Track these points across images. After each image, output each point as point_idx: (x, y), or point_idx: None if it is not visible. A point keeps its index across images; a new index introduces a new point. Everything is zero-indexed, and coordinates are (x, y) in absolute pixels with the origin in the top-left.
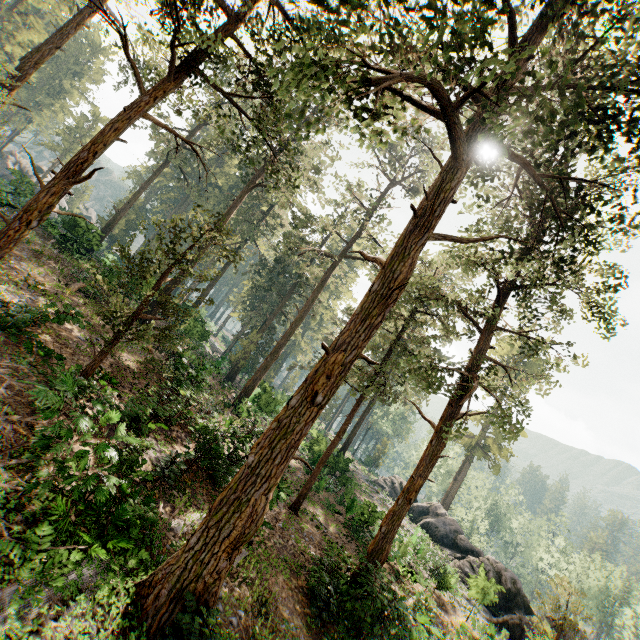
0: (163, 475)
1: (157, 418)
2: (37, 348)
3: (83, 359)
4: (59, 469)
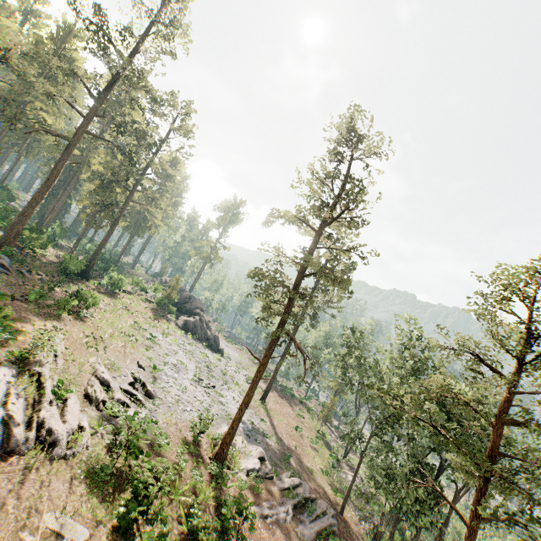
0: None
1: None
2: None
3: None
4: None
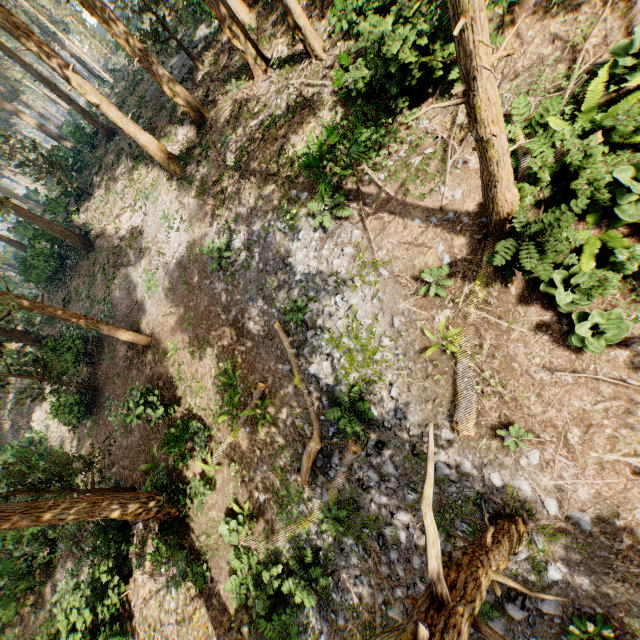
0: None
1: None
2: None
3: None
4: None
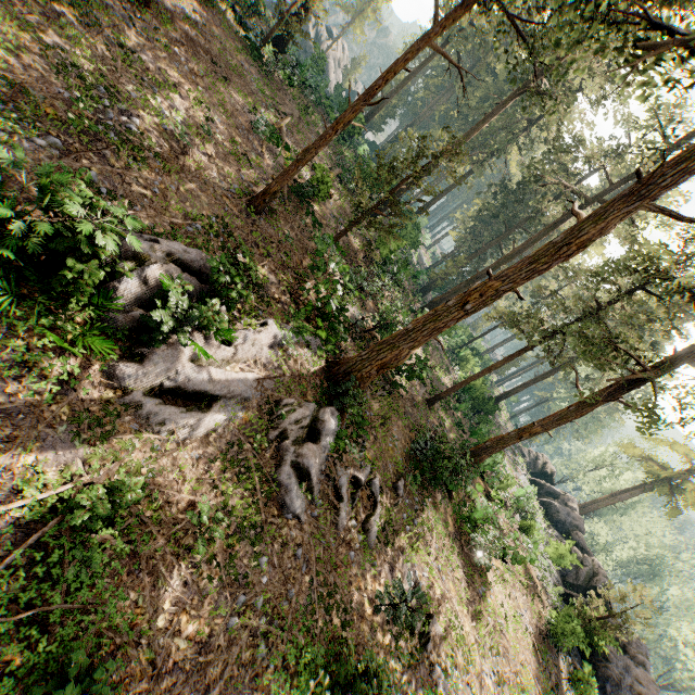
0: (354, 326)
1: (360, 291)
2: (309, 215)
3: (330, 231)
4: (315, 285)
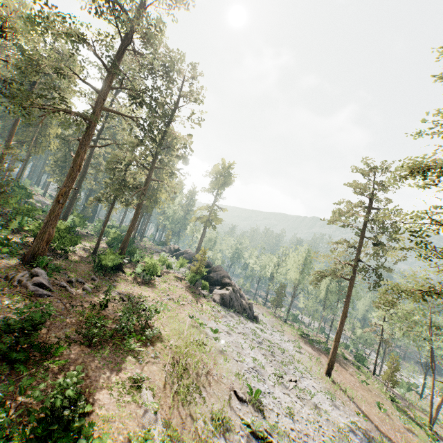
0: (23, 244)
1: (13, 230)
2: None
3: None
4: None
